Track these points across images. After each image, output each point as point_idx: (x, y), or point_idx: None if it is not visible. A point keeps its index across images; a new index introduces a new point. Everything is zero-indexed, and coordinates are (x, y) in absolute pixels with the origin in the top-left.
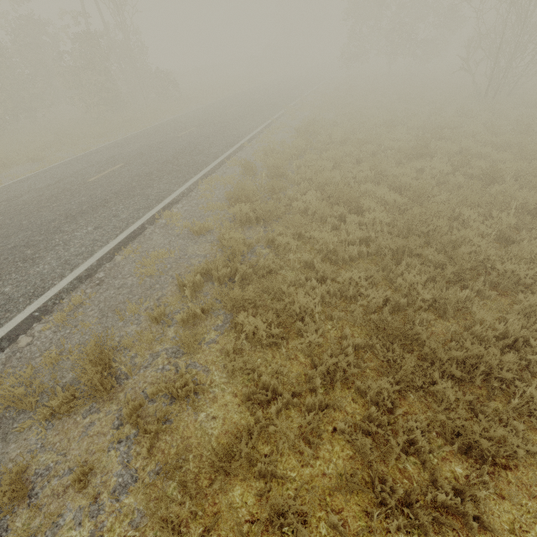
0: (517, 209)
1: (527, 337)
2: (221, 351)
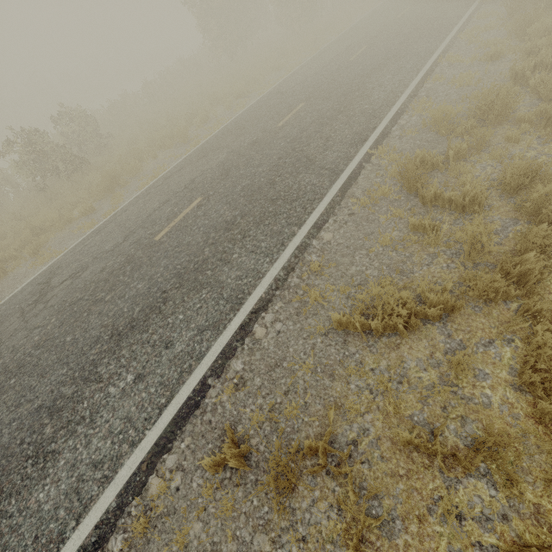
0: None
1: None
2: None
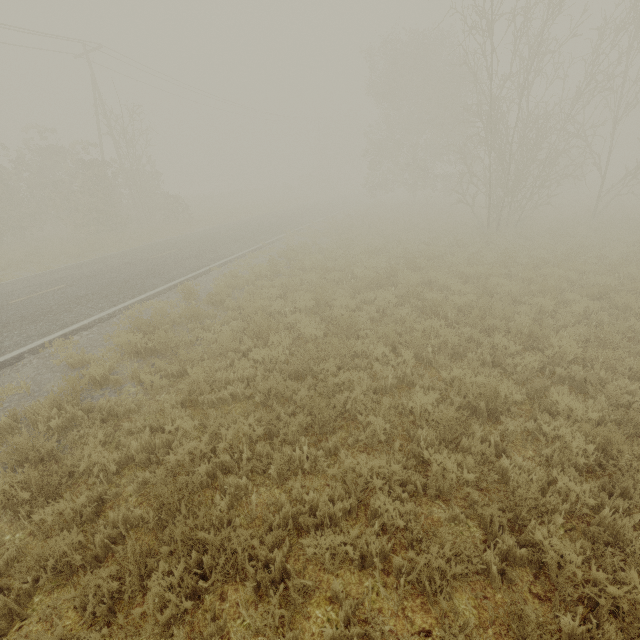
0: (441, 347)
1: (337, 514)
2: None
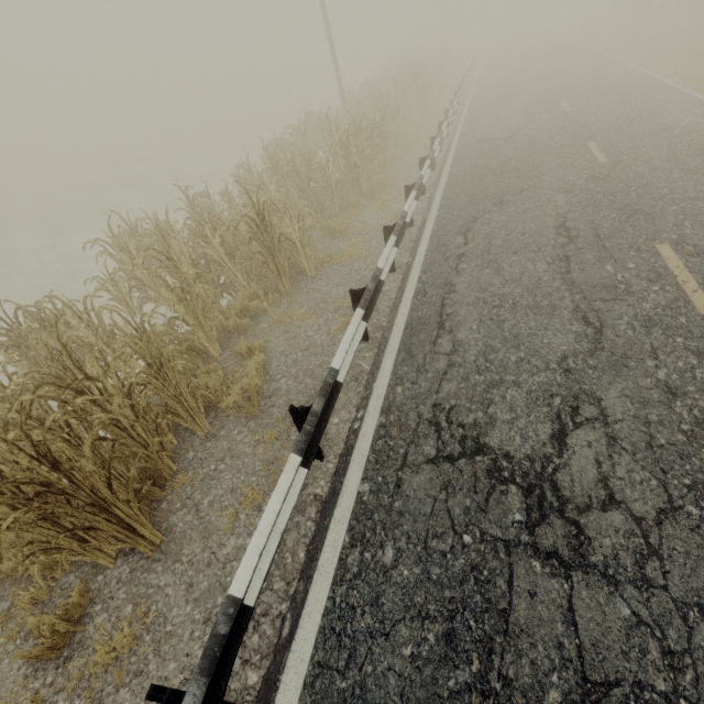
0: None
1: None
2: None
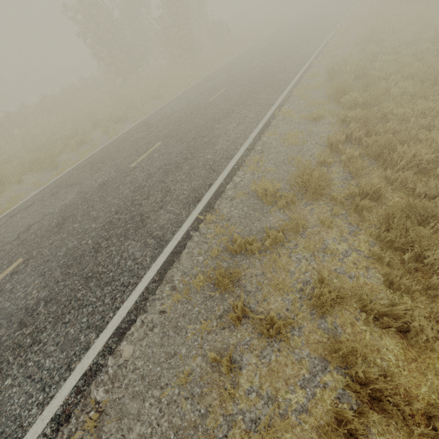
0: None
1: None
2: (378, 177)
